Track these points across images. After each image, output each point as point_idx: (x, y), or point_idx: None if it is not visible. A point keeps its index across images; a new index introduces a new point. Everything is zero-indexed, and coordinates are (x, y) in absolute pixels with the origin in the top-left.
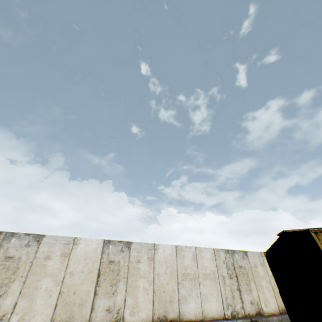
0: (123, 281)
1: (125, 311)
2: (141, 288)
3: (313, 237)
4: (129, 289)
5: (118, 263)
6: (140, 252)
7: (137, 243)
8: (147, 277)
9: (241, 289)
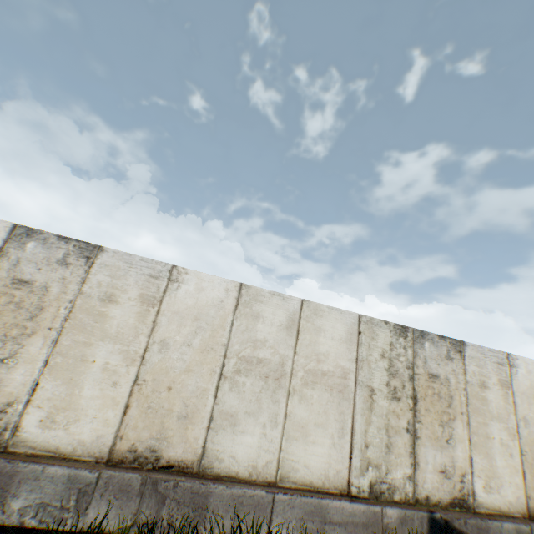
0: (45, 338)
1: (27, 413)
2: (97, 365)
3: None
4: (58, 362)
5: (44, 292)
6: (122, 278)
7: (118, 253)
8: (124, 343)
9: (419, 433)
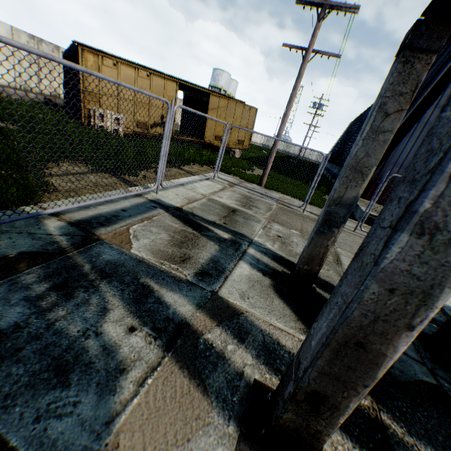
0: None
1: None
2: None
3: (80, 52)
4: None
5: None
6: None
7: None
8: None
9: (42, 76)
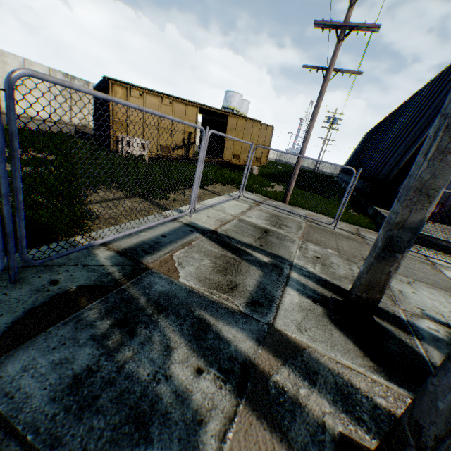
0: None
1: None
2: None
3: (110, 86)
4: None
5: None
6: None
7: None
8: None
9: (73, 109)
